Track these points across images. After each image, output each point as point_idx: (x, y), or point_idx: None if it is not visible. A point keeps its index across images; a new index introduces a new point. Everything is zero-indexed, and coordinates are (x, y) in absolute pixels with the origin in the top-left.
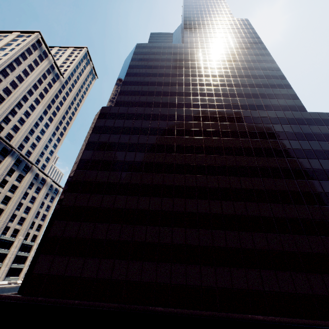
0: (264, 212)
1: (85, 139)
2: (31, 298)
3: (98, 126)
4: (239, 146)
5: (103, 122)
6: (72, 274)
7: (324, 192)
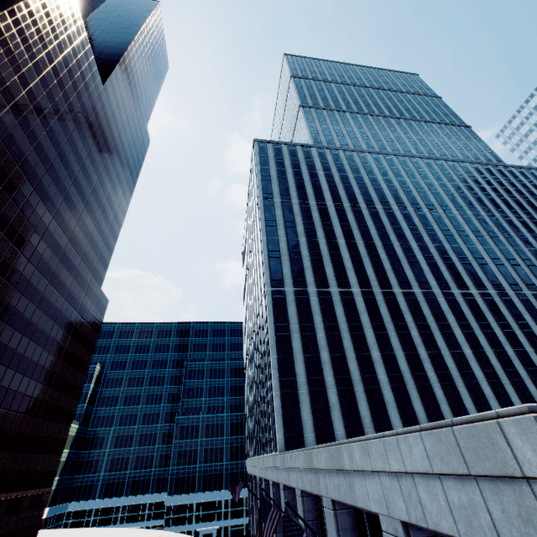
0: (6, 381)
1: None
2: None
3: None
4: (42, 291)
5: None
6: None
7: (56, 372)
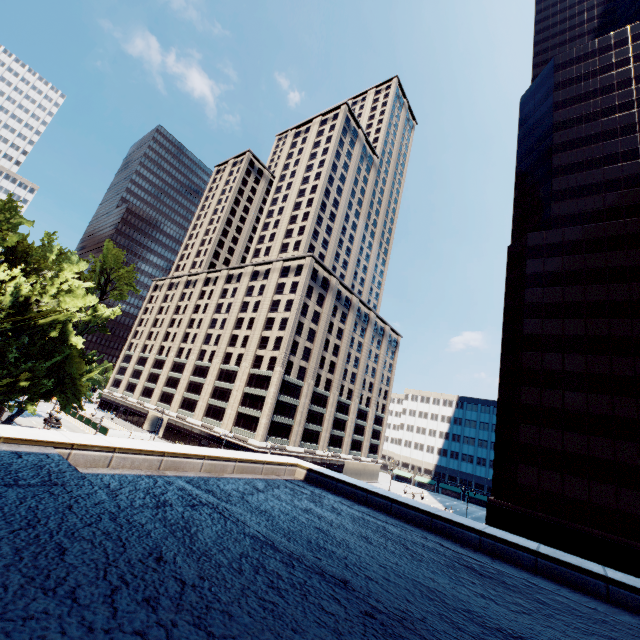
0: None
1: (508, 295)
2: (527, 510)
3: (534, 274)
4: None
5: (539, 264)
6: (574, 496)
7: None
